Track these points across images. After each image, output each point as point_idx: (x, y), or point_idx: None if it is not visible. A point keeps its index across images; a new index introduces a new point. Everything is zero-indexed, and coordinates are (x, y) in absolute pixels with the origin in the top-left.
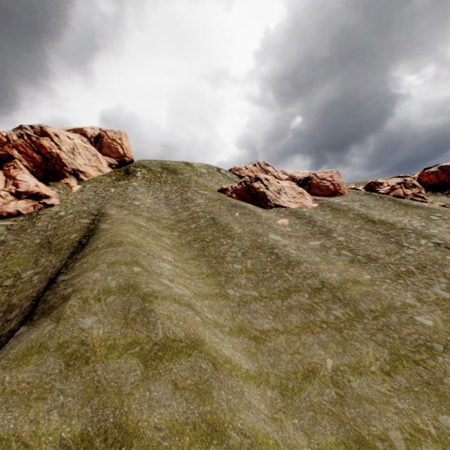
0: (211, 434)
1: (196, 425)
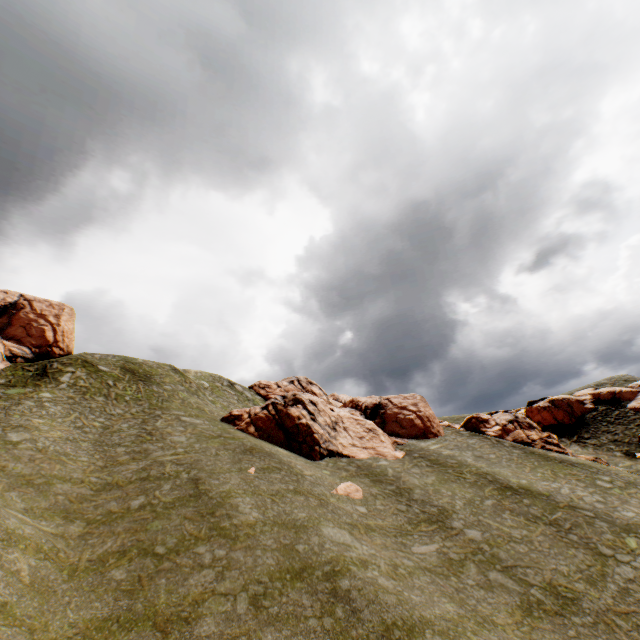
0: None
1: None
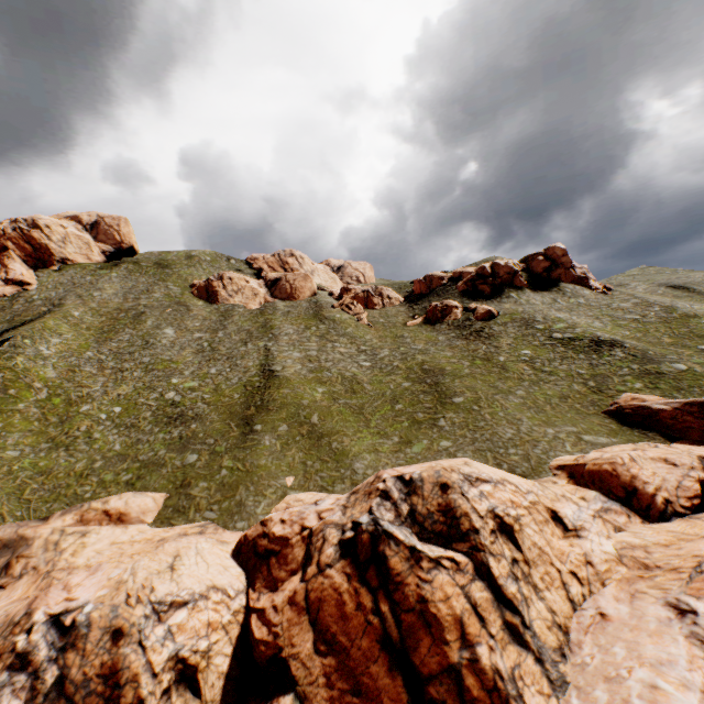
0: (5, 388)
1: (2, 385)
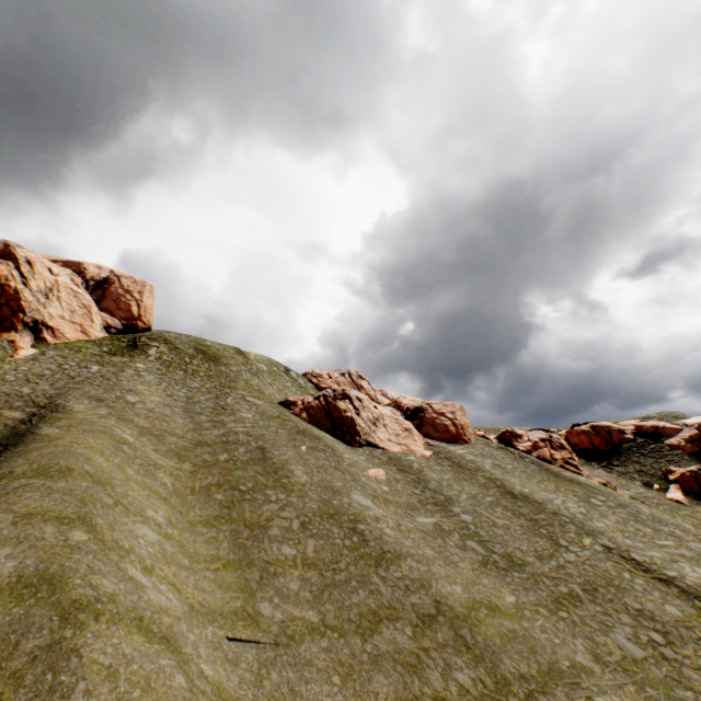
0: None
1: None
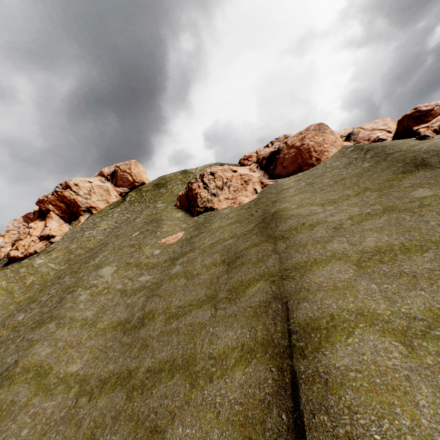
0: None
1: None
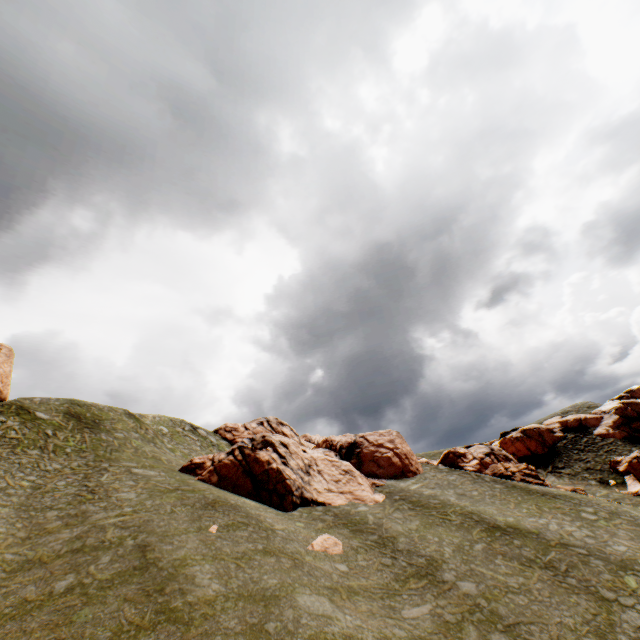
0: None
1: None
